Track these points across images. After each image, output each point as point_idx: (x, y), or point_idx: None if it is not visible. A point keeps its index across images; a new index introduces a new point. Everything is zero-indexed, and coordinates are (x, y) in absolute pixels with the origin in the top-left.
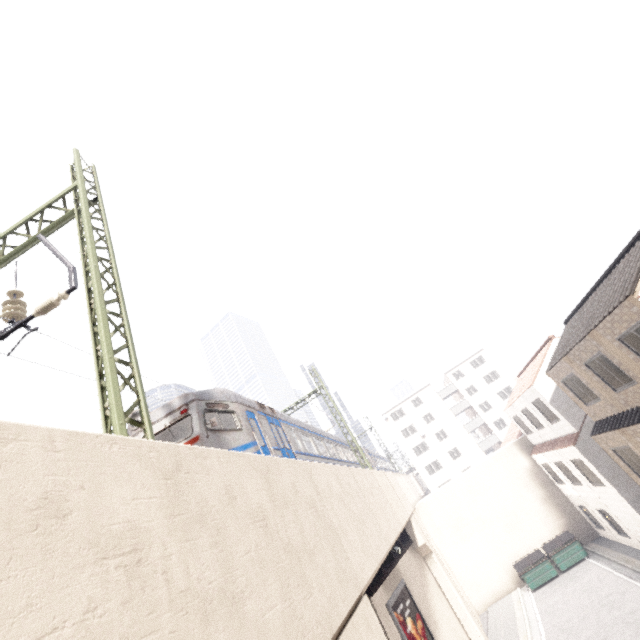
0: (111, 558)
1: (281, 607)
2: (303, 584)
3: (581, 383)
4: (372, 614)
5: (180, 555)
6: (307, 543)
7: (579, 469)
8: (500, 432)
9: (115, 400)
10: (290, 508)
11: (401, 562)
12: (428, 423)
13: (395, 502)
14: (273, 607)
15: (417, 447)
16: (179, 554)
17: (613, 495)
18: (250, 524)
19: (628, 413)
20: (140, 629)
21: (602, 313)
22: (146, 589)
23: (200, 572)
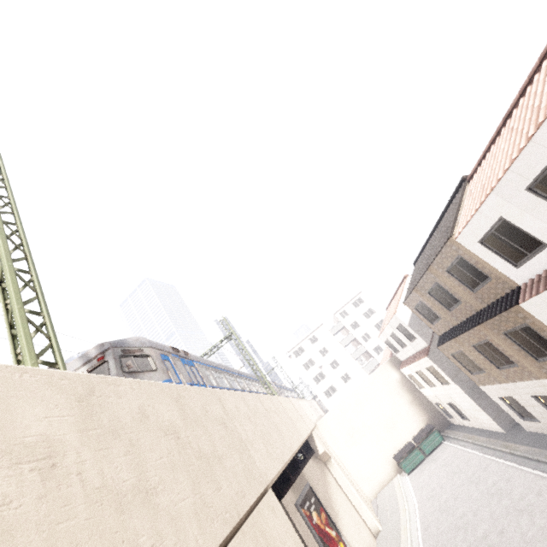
0: (25, 463)
1: (192, 499)
2: (213, 481)
3: (427, 308)
4: (276, 503)
5: (94, 461)
6: (217, 451)
7: (432, 374)
8: (378, 356)
9: (26, 343)
10: (200, 425)
11: (306, 469)
12: (323, 356)
13: (298, 420)
14: (185, 499)
15: (316, 376)
16: (93, 460)
17: (456, 390)
18: (162, 437)
19: (459, 326)
20: (56, 517)
21: (435, 253)
22: (61, 487)
23: (114, 473)
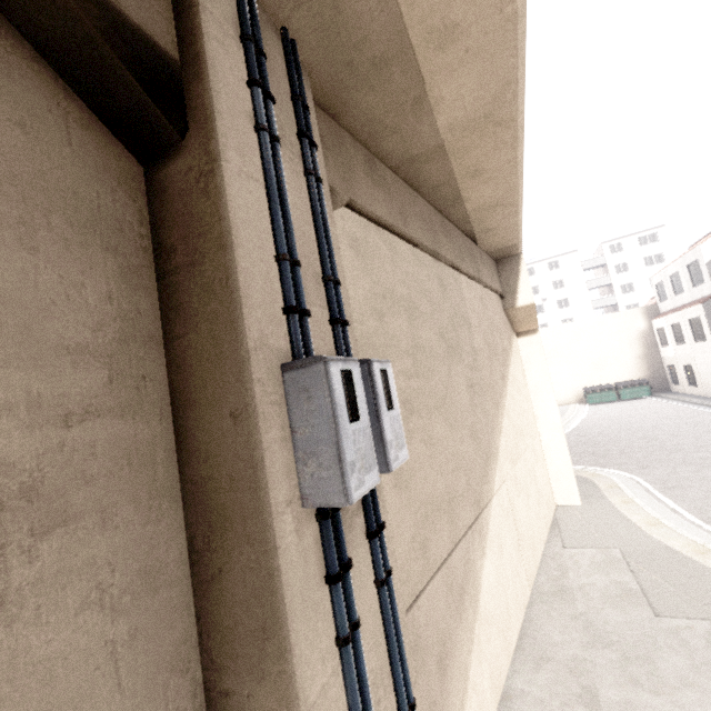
0: None
1: None
2: None
3: None
4: None
5: None
6: None
7: (692, 328)
8: None
9: None
10: None
11: None
12: (555, 289)
13: None
14: None
15: None
16: None
17: (708, 348)
18: None
19: None
20: None
21: None
22: None
23: None
